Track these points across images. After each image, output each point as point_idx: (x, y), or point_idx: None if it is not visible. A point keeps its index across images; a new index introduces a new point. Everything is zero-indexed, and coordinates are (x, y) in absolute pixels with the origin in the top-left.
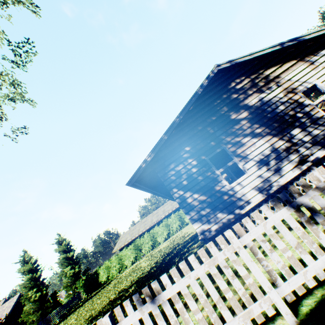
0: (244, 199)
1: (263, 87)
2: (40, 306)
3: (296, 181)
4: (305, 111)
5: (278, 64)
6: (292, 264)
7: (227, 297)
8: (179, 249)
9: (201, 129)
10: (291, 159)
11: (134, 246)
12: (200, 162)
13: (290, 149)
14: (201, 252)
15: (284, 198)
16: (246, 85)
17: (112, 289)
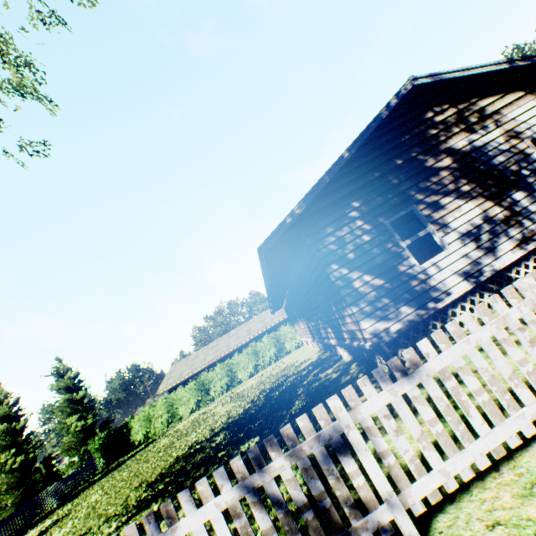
0: (441, 287)
1: (475, 124)
2: (22, 481)
3: (516, 267)
4: (534, 169)
5: (498, 93)
6: None
7: (524, 371)
8: (293, 380)
9: (378, 176)
10: (511, 234)
11: (198, 383)
12: (376, 227)
13: (510, 220)
14: (481, 309)
15: None
16: (450, 117)
17: (168, 446)
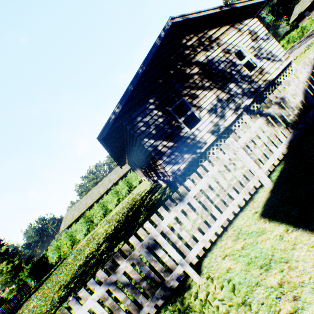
0: (202, 141)
1: (208, 46)
2: None
3: (234, 123)
4: (237, 70)
5: (217, 27)
6: (266, 154)
7: (233, 183)
8: (139, 203)
9: (162, 82)
10: (230, 107)
11: (85, 219)
12: (165, 113)
13: (229, 99)
14: (212, 158)
15: (258, 112)
16: (195, 42)
17: (74, 260)
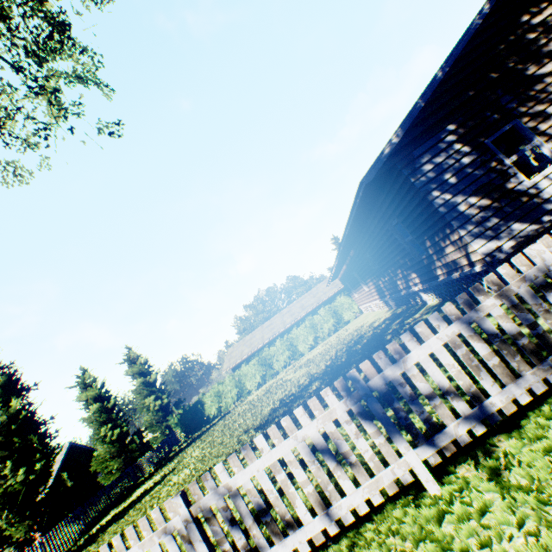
0: None
1: None
2: (121, 451)
3: None
4: None
5: None
6: None
7: None
8: (372, 334)
9: (473, 95)
10: None
11: (261, 359)
12: (476, 148)
13: None
14: None
15: None
16: (550, 17)
17: (252, 409)
